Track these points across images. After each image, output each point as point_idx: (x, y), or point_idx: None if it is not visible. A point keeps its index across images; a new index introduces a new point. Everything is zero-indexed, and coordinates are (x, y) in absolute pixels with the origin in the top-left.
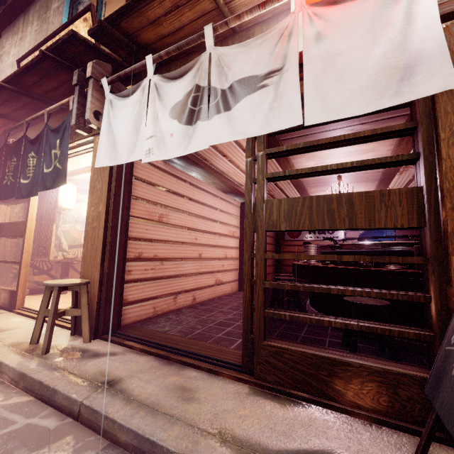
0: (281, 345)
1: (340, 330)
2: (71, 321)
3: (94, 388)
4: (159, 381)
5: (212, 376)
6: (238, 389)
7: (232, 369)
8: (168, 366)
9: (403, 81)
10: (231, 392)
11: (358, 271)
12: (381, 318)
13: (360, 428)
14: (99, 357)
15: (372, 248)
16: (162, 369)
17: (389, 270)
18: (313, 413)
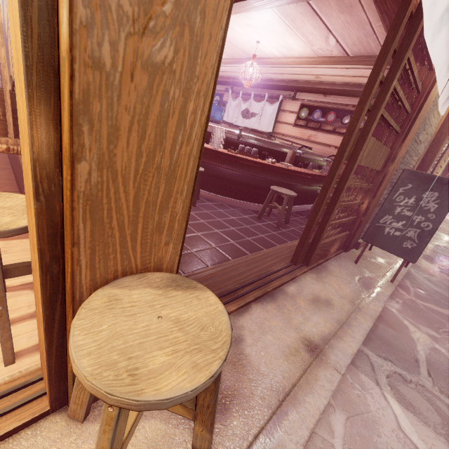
0: (324, 241)
1: (233, 205)
2: (89, 401)
3: (322, 363)
4: (307, 312)
5: (296, 281)
6: (312, 277)
7: (296, 269)
8: (278, 298)
9: (447, 98)
10: (317, 282)
11: (276, 168)
12: (290, 201)
13: (338, 262)
14: (243, 356)
15: (266, 145)
16: (283, 304)
17: (292, 170)
18: (331, 266)
